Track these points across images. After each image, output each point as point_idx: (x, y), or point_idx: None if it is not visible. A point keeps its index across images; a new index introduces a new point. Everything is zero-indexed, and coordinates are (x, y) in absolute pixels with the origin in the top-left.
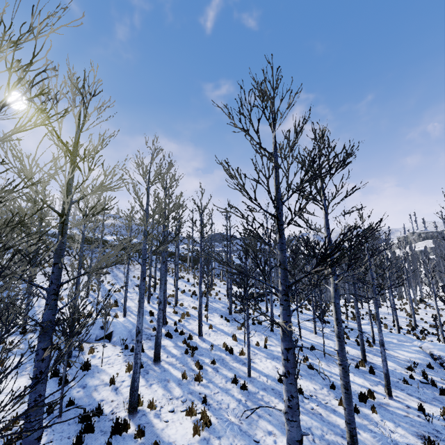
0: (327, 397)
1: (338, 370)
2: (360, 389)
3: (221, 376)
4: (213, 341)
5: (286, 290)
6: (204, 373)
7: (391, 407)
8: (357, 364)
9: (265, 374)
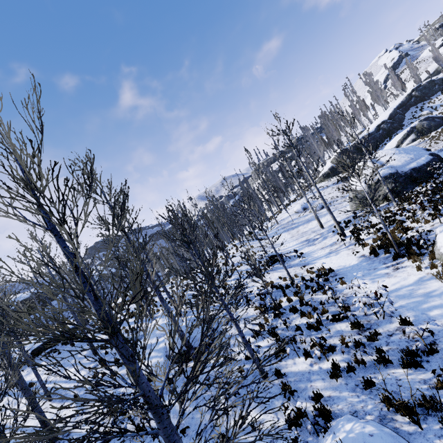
0: None
1: None
2: None
3: None
4: None
5: None
6: None
7: None
8: None
9: None
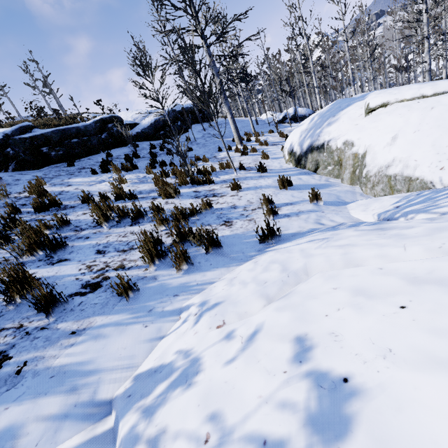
0: None
1: None
2: None
3: None
4: None
5: None
6: None
7: None
8: None
9: None
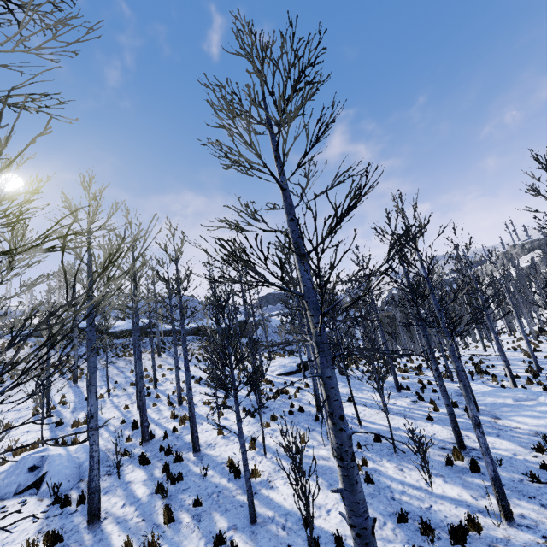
0: (391, 545)
1: (416, 475)
2: (454, 512)
3: (202, 532)
4: (216, 457)
5: None
6: (174, 529)
7: (513, 545)
8: (448, 458)
9: (286, 510)
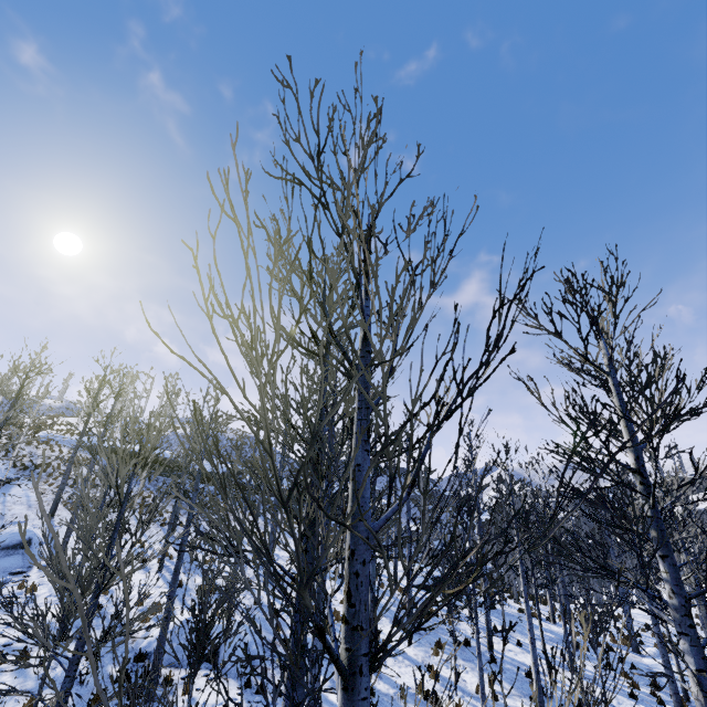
0: None
1: None
2: None
3: None
4: (397, 679)
5: (686, 606)
6: None
7: None
8: None
9: None
